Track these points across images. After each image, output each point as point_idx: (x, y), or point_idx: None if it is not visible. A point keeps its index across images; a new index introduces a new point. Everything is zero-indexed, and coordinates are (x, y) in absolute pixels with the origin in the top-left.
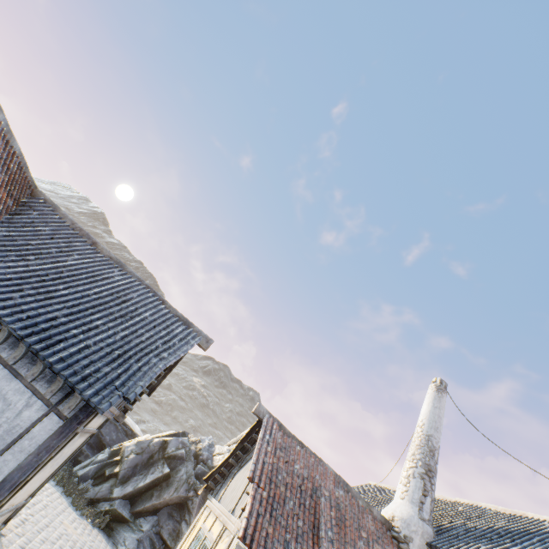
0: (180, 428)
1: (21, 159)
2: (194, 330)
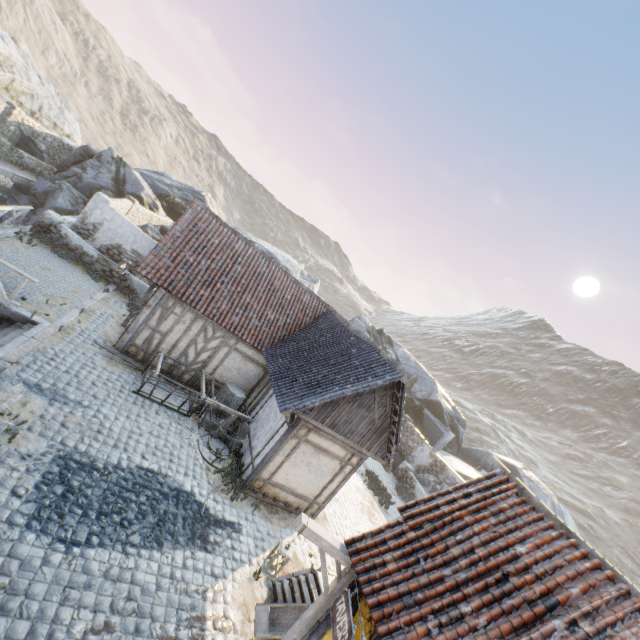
0: None
1: (311, 293)
2: (398, 369)
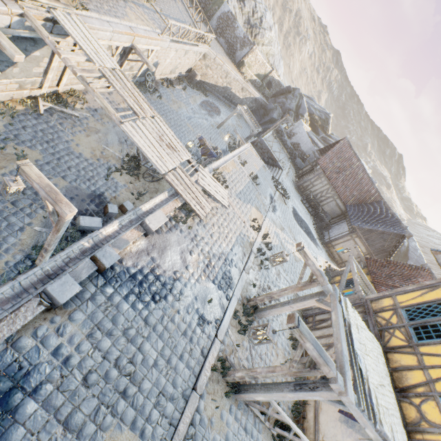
0: None
1: (376, 190)
2: (405, 231)
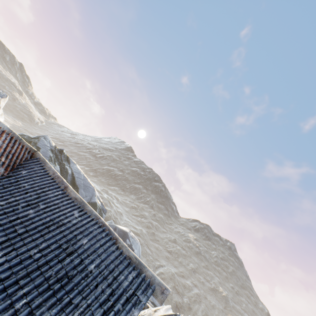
0: (184, 270)
1: (13, 134)
2: (146, 275)
